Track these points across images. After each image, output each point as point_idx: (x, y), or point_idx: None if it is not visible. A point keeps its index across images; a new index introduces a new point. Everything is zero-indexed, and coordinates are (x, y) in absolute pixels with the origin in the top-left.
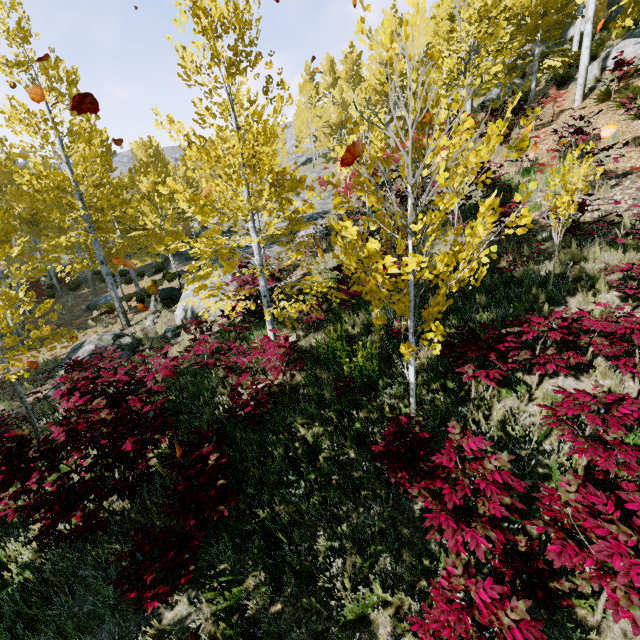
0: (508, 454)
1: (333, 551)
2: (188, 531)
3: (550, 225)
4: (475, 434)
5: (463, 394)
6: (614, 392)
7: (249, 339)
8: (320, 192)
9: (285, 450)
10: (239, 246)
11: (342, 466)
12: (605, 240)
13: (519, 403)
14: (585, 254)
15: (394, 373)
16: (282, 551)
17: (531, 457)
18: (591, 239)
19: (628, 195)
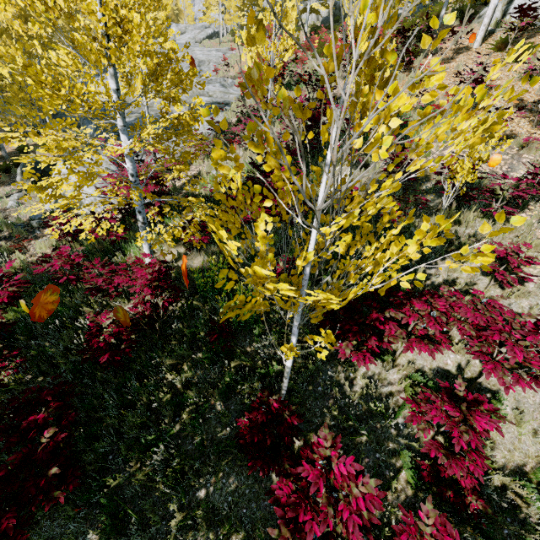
0: (366, 427)
1: (186, 525)
2: (7, 532)
3: (439, 182)
4: (339, 399)
5: (333, 351)
6: (464, 372)
7: (125, 249)
8: (224, 76)
9: (150, 394)
10: (127, 125)
11: (207, 419)
12: (479, 206)
13: (382, 370)
14: (461, 218)
15: (271, 319)
16: (129, 534)
17: (385, 430)
18: (467, 201)
19: (504, 161)
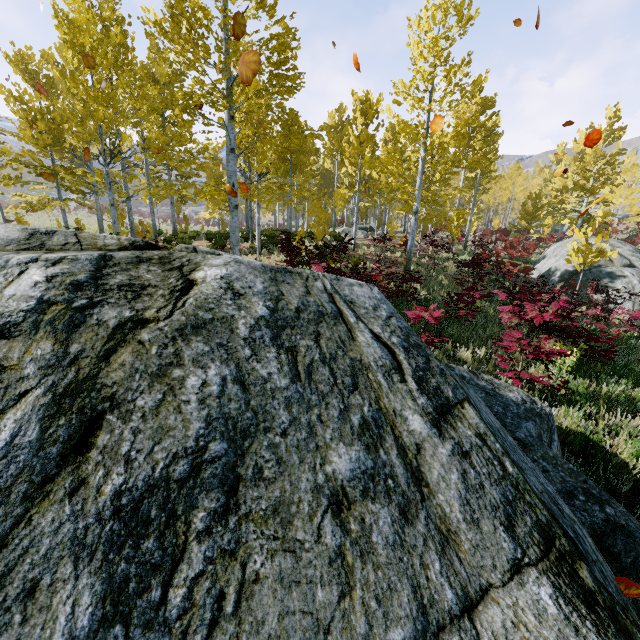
0: None
1: None
2: None
3: None
4: None
5: None
6: None
7: None
8: None
9: None
10: None
11: None
12: None
13: None
14: None
15: None
16: None
17: None
18: None
19: None
